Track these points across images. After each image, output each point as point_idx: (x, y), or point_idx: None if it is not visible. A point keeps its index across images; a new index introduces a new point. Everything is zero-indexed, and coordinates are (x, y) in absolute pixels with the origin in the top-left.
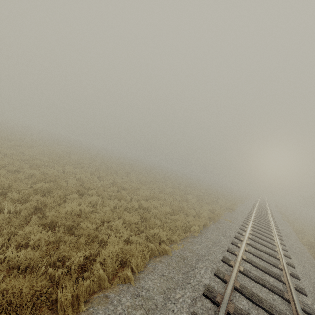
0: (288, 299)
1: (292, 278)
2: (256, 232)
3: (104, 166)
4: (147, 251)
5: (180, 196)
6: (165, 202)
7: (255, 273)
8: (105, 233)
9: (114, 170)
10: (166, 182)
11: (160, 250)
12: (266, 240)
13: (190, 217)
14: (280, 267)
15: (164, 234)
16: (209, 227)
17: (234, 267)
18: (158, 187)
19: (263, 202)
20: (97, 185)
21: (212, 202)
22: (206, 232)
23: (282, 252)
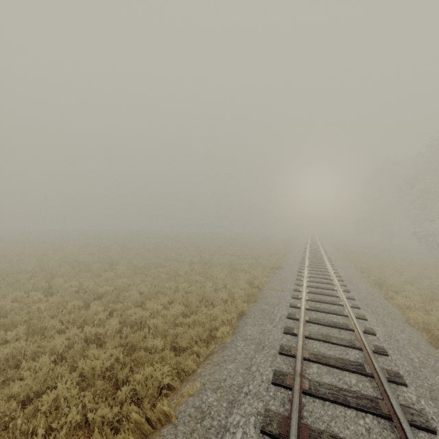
0: (387, 415)
1: (378, 359)
2: (315, 293)
3: (67, 263)
4: (127, 434)
5: (201, 274)
6: (176, 295)
7: (328, 380)
8: (25, 430)
9: (85, 266)
10: (181, 257)
11: (153, 419)
12: (330, 303)
13: (218, 307)
14: (358, 344)
15: (164, 371)
16: (248, 314)
17: (293, 396)
18: (165, 271)
19: (314, 242)
20: (38, 310)
21: (251, 266)
22: (245, 326)
23: (354, 316)
